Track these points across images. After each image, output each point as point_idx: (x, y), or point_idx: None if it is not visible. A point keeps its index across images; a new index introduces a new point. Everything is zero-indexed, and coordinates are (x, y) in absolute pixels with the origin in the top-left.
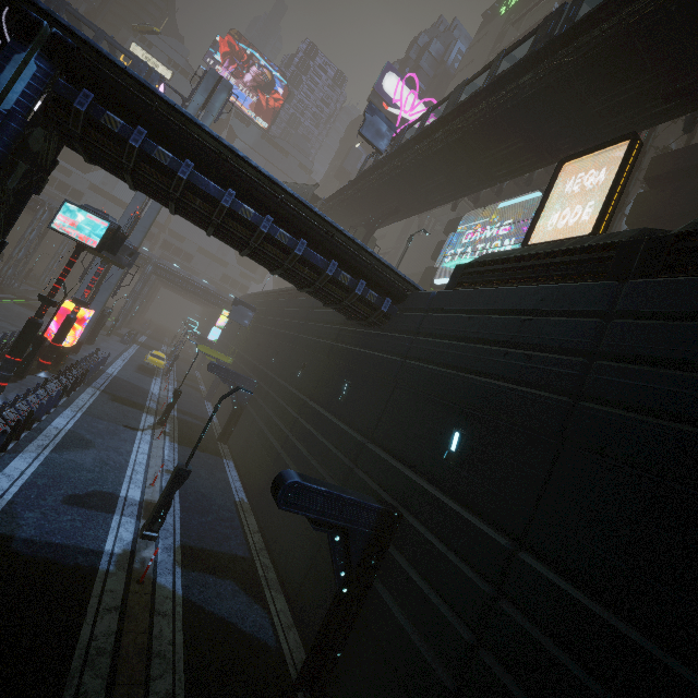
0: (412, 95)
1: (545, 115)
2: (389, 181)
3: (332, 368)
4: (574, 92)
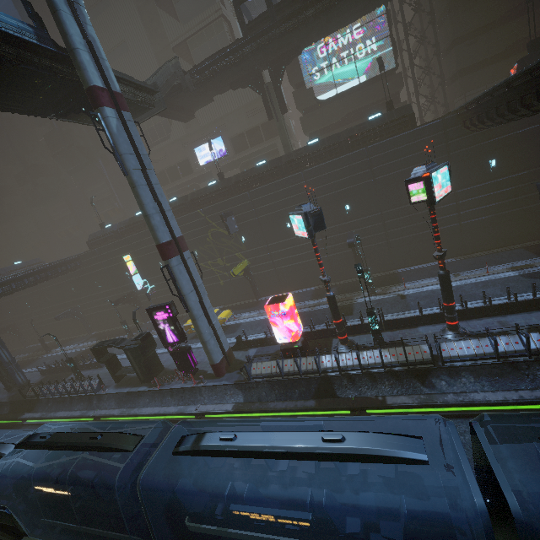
0: None
1: None
2: (310, 24)
3: (459, 166)
4: None
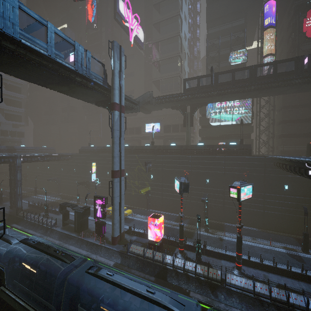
0: (130, 13)
1: (294, 88)
2: (214, 97)
3: (269, 182)
4: (307, 86)
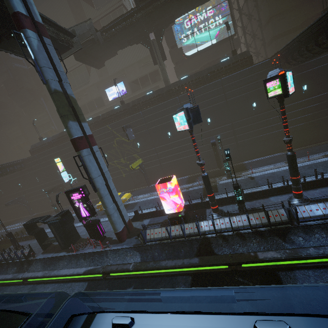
0: None
1: None
2: None
3: None
4: None
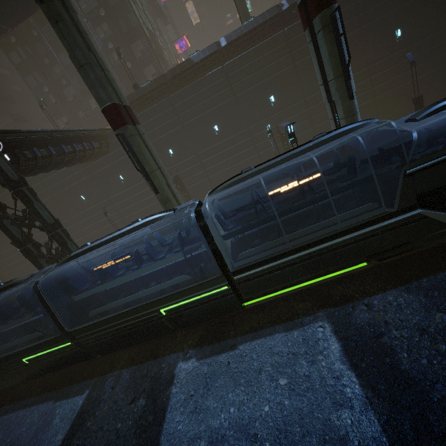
0: None
1: None
2: None
3: None
4: None
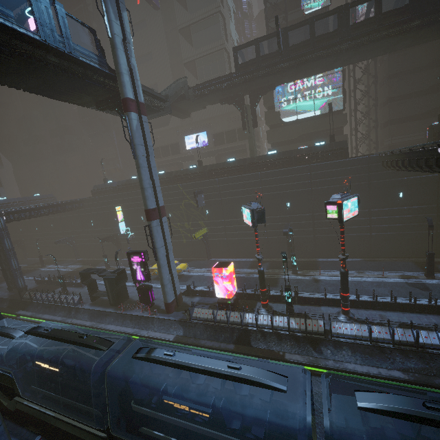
0: None
1: (408, 38)
2: (284, 72)
3: (376, 192)
4: (429, 30)
